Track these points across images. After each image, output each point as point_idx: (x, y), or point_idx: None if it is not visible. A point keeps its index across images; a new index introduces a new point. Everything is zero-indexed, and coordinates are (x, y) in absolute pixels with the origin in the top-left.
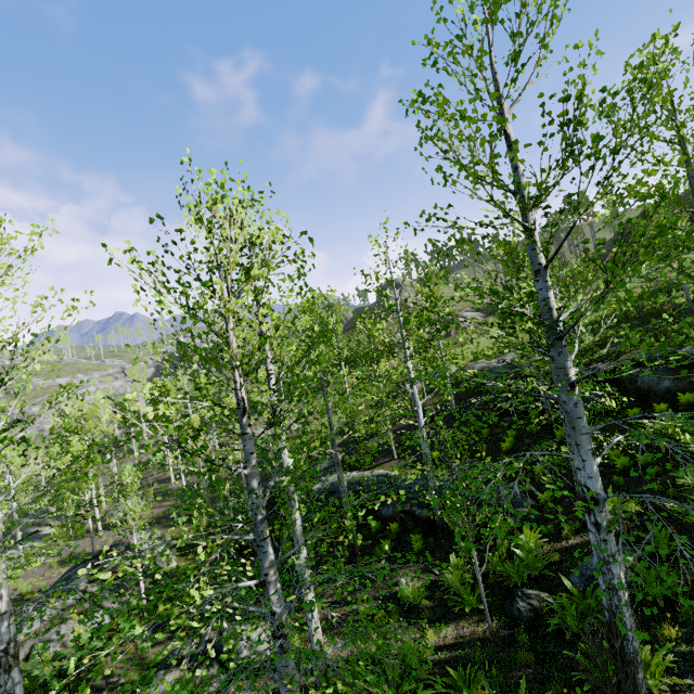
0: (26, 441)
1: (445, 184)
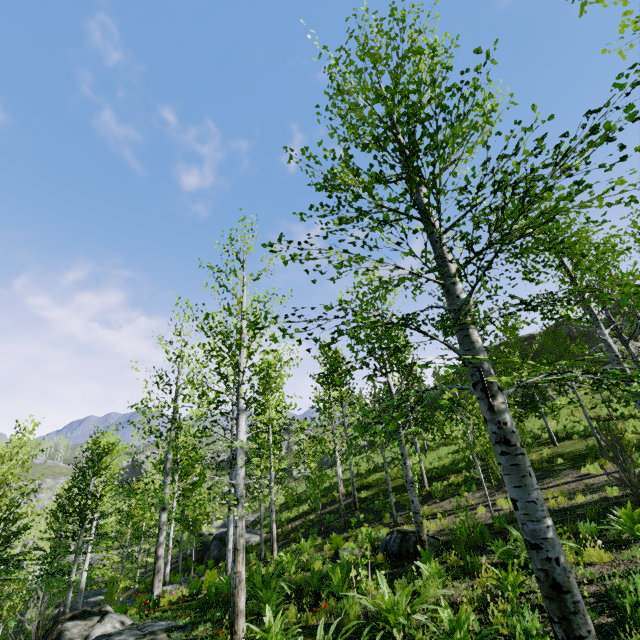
0: None
1: None
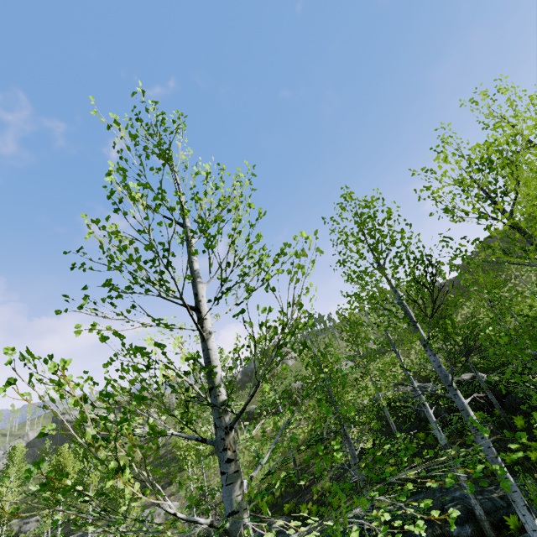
0: (308, 348)
1: None
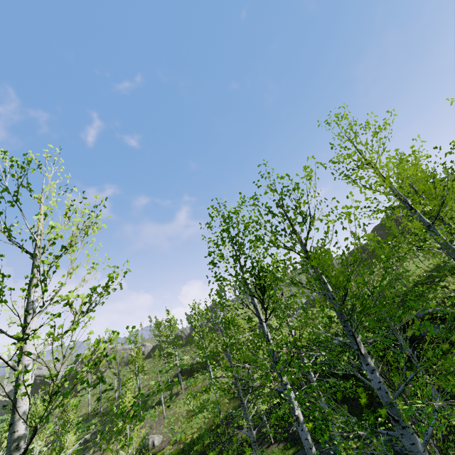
0: (104, 381)
1: (371, 188)
